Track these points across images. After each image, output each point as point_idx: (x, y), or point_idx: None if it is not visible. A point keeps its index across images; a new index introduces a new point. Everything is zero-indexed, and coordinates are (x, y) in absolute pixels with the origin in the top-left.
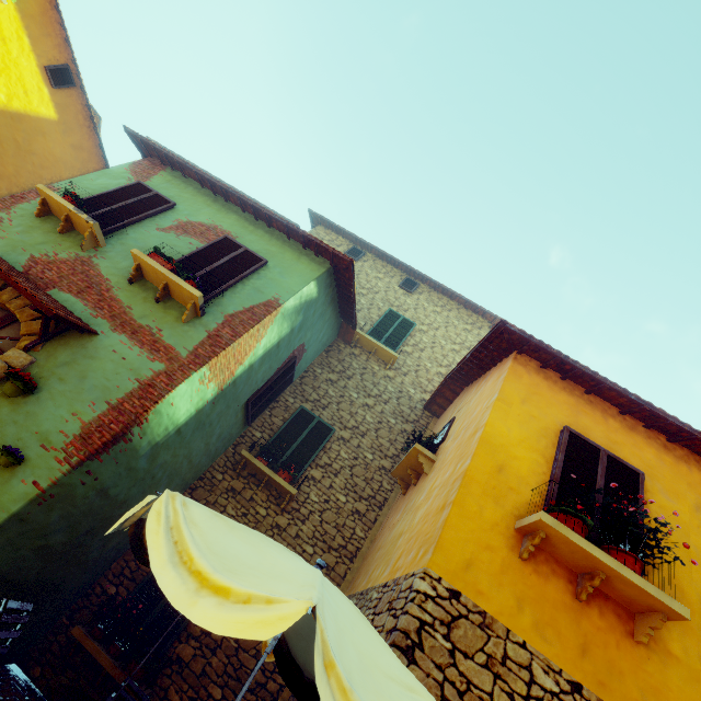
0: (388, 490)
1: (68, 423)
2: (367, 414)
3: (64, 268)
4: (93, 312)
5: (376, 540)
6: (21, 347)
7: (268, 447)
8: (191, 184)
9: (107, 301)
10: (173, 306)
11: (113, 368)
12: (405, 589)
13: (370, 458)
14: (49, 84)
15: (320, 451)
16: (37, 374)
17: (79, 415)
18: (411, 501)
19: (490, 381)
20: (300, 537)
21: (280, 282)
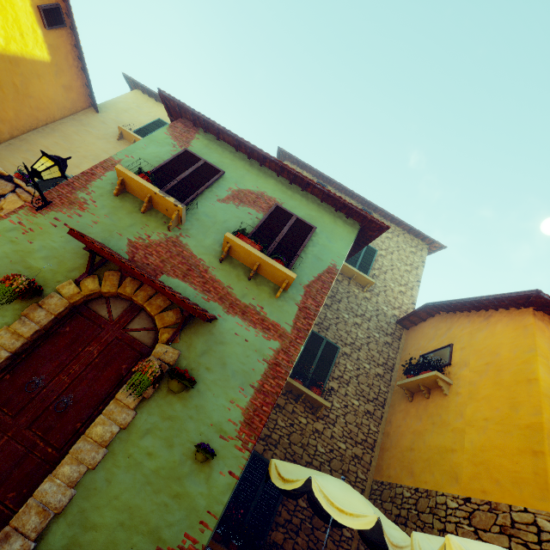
0: (385, 392)
1: (231, 411)
2: (358, 331)
3: (161, 251)
4: (204, 296)
5: (391, 435)
6: (163, 341)
7: (298, 369)
8: (225, 147)
9: (210, 283)
10: (262, 281)
11: (242, 351)
12: (524, 523)
13: (368, 368)
14: (42, 25)
15: (332, 366)
16: (187, 366)
17: (236, 402)
18: (435, 415)
19: (500, 326)
20: (334, 437)
21: (330, 247)
